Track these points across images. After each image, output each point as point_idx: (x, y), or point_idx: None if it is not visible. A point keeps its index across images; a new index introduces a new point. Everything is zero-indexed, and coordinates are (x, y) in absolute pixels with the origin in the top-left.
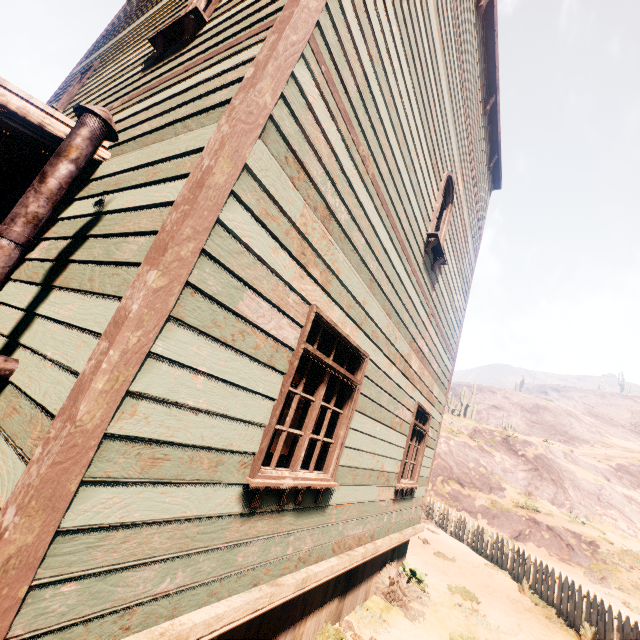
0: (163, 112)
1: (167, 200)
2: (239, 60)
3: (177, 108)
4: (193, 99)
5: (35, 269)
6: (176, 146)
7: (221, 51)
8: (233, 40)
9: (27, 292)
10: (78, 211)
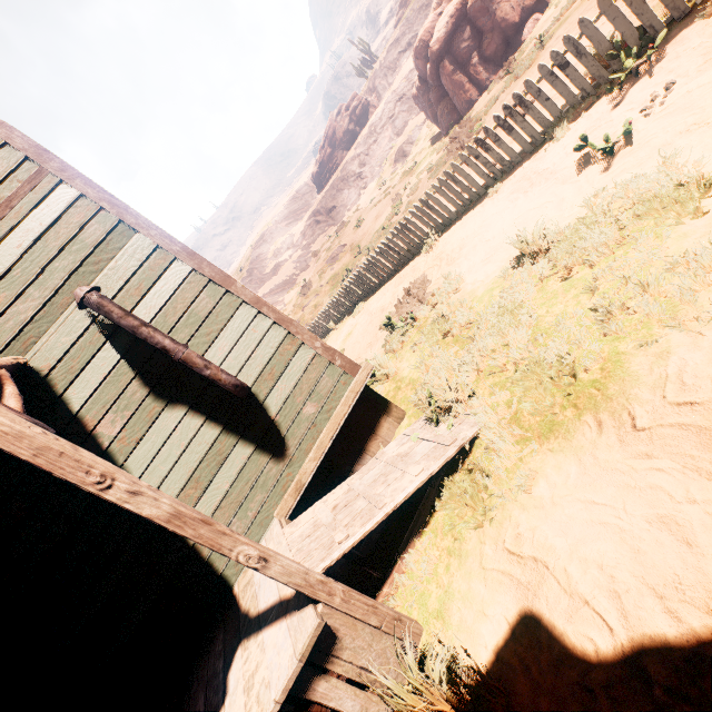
0: (29, 284)
1: (185, 277)
2: (60, 208)
3: (45, 270)
4: (59, 252)
5: (142, 418)
6: (124, 269)
7: (3, 216)
8: (2, 203)
9: (169, 415)
10: (98, 378)
